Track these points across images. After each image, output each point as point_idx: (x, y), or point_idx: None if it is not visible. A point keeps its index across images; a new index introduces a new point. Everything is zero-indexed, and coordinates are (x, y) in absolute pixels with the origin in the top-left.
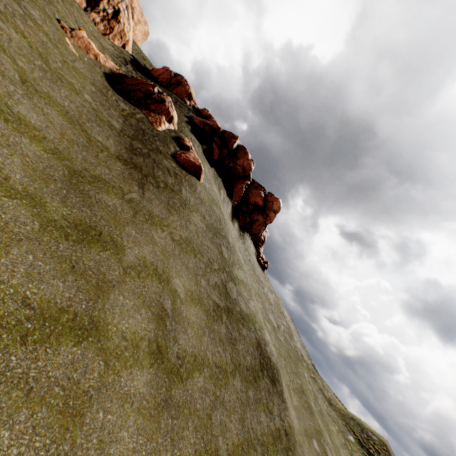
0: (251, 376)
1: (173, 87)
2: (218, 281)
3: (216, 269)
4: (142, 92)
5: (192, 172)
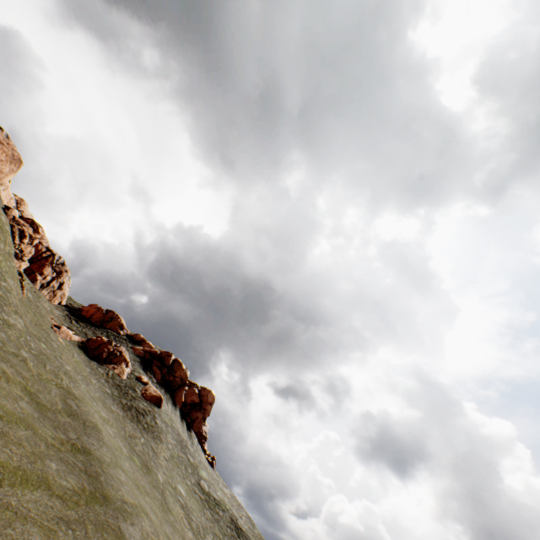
0: None
1: (107, 322)
2: (194, 482)
3: (191, 473)
4: (107, 352)
5: (157, 403)
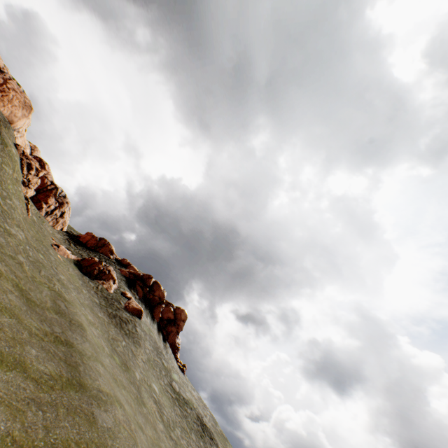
0: (199, 435)
1: (100, 248)
2: (167, 382)
3: (164, 375)
4: (97, 270)
5: (138, 315)
